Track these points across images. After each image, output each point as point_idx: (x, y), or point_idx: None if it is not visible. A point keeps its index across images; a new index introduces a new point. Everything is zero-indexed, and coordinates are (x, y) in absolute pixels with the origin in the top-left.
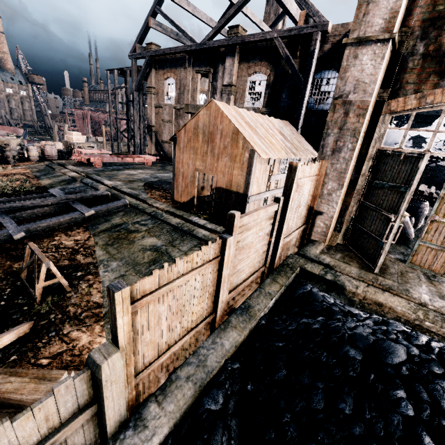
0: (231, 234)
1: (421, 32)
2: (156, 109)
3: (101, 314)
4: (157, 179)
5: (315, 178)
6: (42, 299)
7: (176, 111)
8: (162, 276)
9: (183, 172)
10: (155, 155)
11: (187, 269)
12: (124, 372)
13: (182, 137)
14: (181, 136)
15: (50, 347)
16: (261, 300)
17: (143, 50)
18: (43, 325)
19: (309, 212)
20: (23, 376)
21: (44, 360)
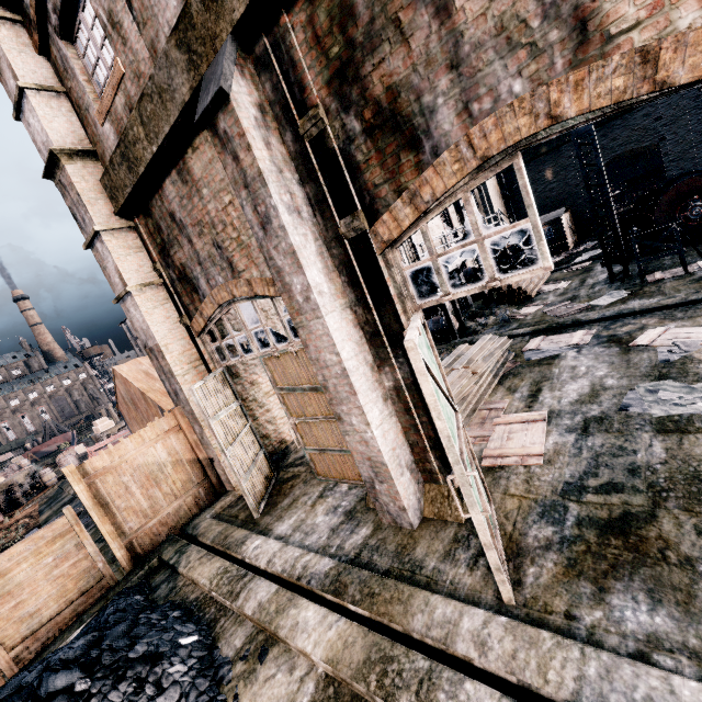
0: None
1: (164, 262)
2: None
3: None
4: None
5: (166, 435)
6: None
7: None
8: None
9: None
10: None
11: None
12: None
13: (123, 410)
14: (122, 410)
15: None
16: (63, 636)
17: None
18: None
19: (201, 464)
20: None
21: None
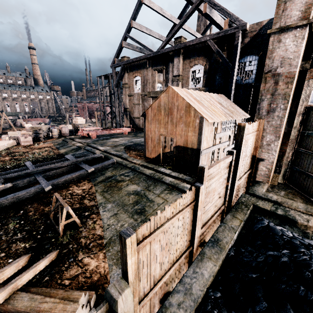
0: (202, 183)
1: None
2: (129, 97)
3: (103, 244)
4: (132, 143)
5: (255, 133)
6: (63, 233)
7: (142, 97)
8: (156, 221)
9: (151, 137)
10: (129, 127)
11: (172, 213)
12: (133, 304)
13: (149, 113)
14: (149, 113)
15: (70, 270)
16: (227, 234)
17: (119, 61)
18: (65, 252)
19: (253, 159)
20: (54, 296)
21: (67, 281)
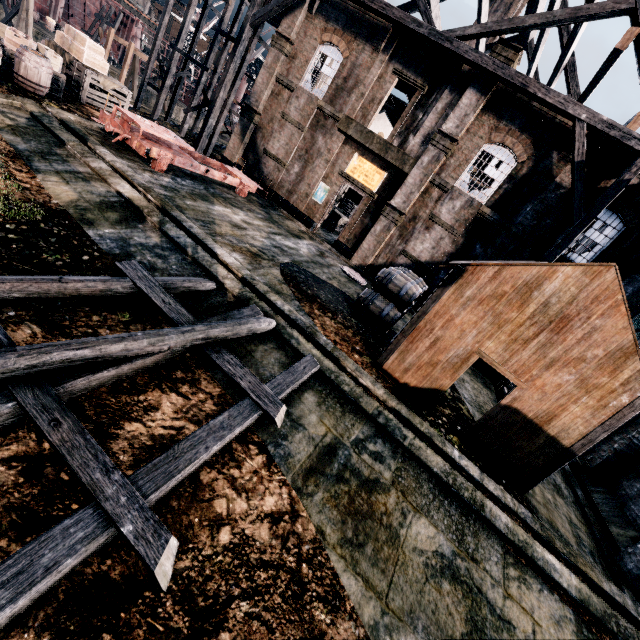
0: None
1: None
2: (277, 85)
3: None
4: (288, 257)
5: None
6: None
7: (319, 114)
8: None
9: (440, 336)
10: (239, 167)
11: None
12: None
13: (481, 279)
14: (481, 277)
15: None
16: None
17: None
18: None
19: None
20: None
21: None
